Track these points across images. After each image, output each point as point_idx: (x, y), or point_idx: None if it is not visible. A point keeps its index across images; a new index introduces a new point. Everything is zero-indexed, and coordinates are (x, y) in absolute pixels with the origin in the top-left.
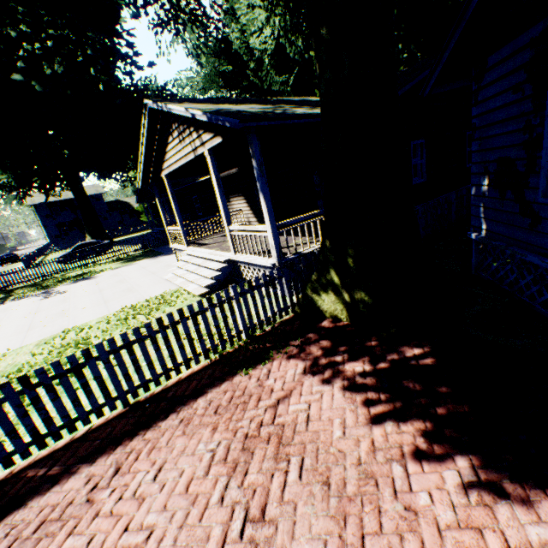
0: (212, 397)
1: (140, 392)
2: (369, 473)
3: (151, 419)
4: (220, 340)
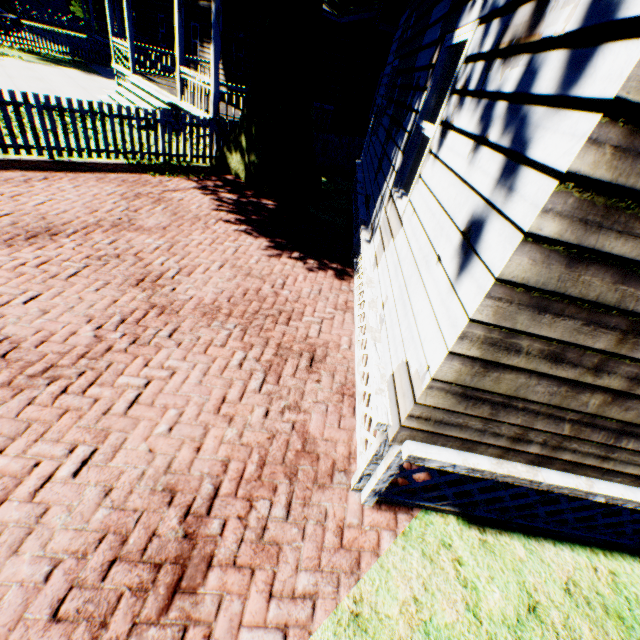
0: (123, 177)
1: (64, 158)
2: (199, 218)
3: (73, 170)
4: (140, 151)
